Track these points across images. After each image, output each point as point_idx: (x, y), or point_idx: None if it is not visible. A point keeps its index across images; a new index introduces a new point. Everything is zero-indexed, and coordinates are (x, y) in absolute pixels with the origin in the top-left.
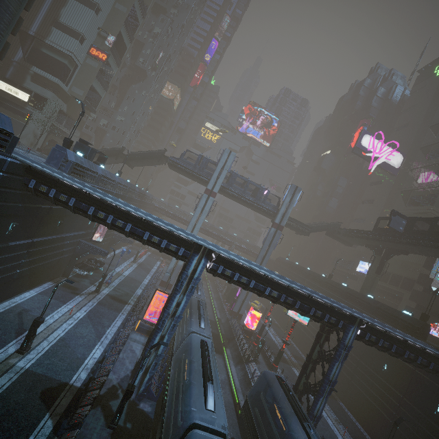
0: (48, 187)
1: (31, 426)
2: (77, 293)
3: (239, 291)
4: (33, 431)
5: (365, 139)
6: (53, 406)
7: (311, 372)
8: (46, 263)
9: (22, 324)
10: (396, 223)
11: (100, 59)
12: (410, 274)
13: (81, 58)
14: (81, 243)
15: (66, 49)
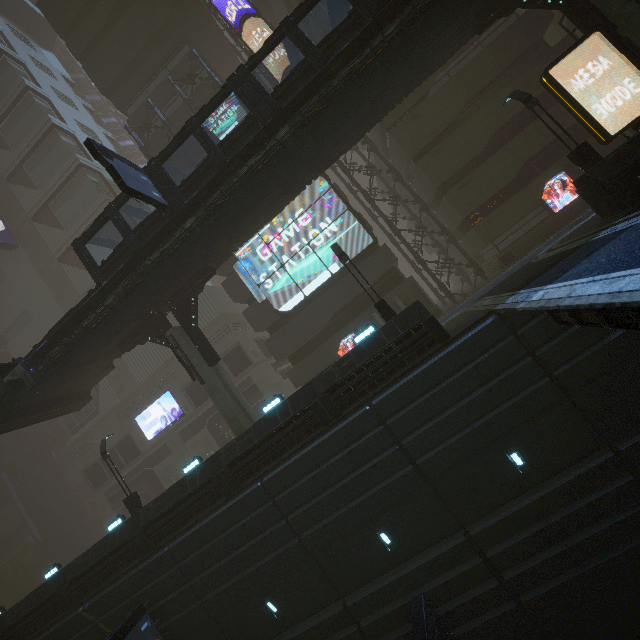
0: None
1: None
2: None
3: None
4: None
5: None
6: None
7: None
8: None
9: None
10: (134, 179)
11: None
12: (222, 345)
13: None
14: None
15: None
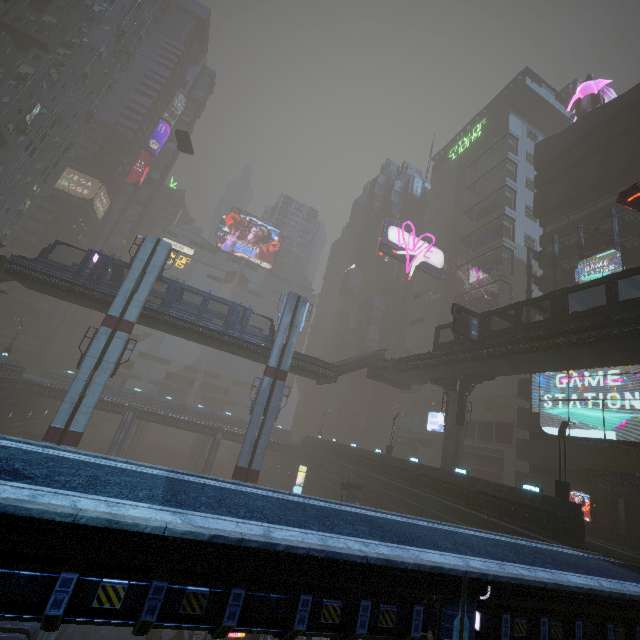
0: None
1: None
2: None
3: None
4: None
5: (392, 232)
6: None
7: None
8: None
9: None
10: (465, 324)
11: None
12: (502, 414)
13: None
14: None
15: None
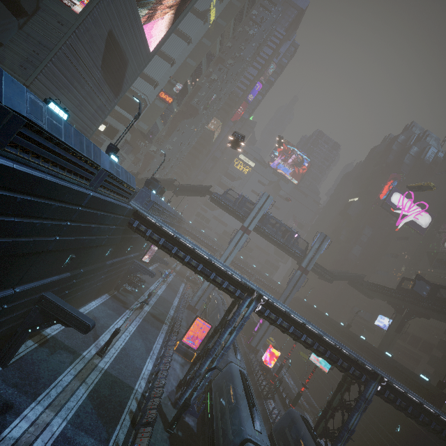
0: (146, 227)
1: (117, 417)
2: (126, 307)
3: (258, 326)
4: (119, 422)
5: (395, 196)
6: (127, 404)
7: (329, 418)
8: (112, 278)
9: (96, 330)
10: (420, 287)
11: (167, 101)
12: (430, 337)
13: (151, 99)
14: (135, 263)
15: (142, 92)
